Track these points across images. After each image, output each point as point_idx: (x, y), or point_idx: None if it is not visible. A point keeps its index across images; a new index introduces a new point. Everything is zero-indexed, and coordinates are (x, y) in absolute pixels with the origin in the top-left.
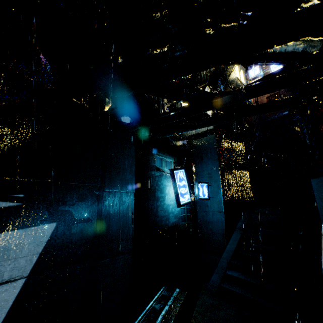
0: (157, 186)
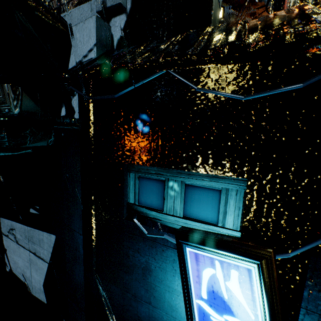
0: (129, 260)
